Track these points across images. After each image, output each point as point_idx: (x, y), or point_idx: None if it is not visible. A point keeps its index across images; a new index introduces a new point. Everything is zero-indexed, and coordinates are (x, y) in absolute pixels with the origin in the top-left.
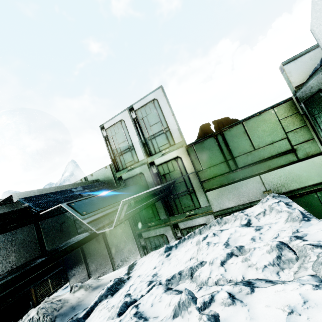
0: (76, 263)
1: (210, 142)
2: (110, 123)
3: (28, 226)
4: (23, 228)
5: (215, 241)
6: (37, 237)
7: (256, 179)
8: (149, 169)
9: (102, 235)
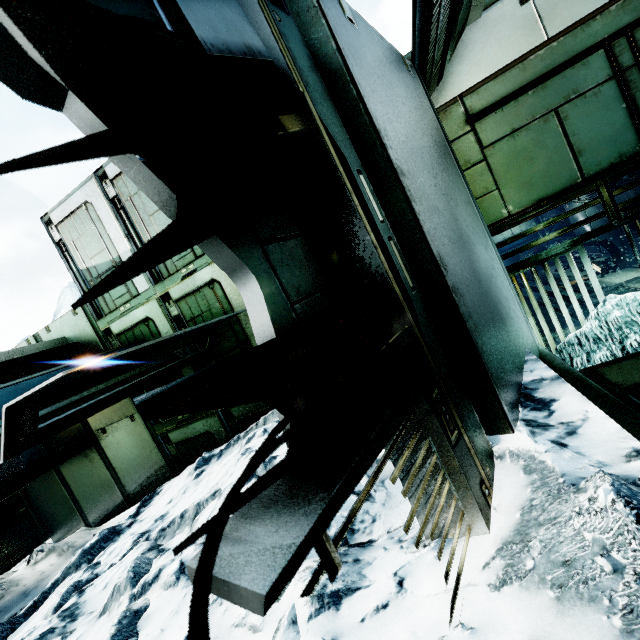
0: (57, 503)
1: None
2: (64, 210)
3: None
4: None
5: (258, 445)
6: None
7: None
8: (161, 310)
9: (96, 446)
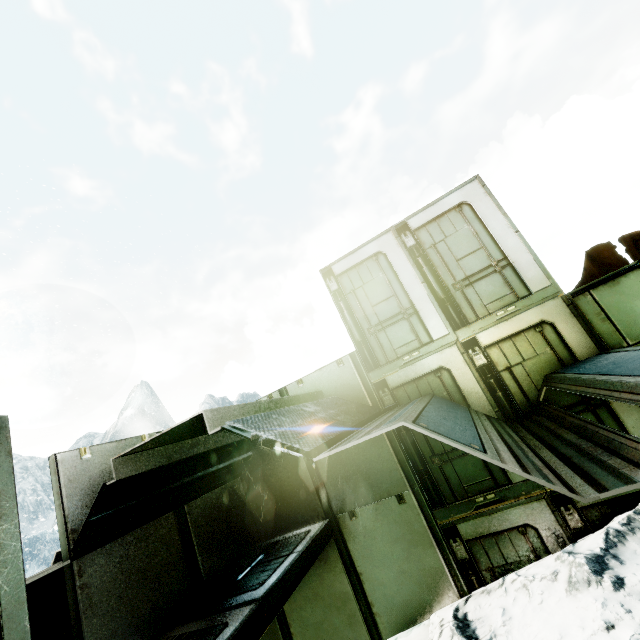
0: None
1: (638, 279)
2: (350, 261)
3: (164, 516)
4: (155, 522)
5: None
6: (185, 549)
7: None
8: (463, 358)
9: (335, 537)
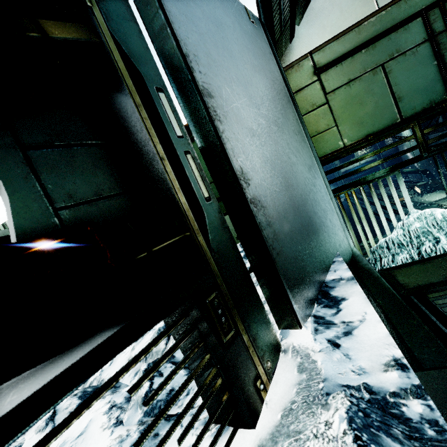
0: None
1: None
2: None
3: None
4: None
5: None
6: None
7: (228, 219)
8: None
9: None
